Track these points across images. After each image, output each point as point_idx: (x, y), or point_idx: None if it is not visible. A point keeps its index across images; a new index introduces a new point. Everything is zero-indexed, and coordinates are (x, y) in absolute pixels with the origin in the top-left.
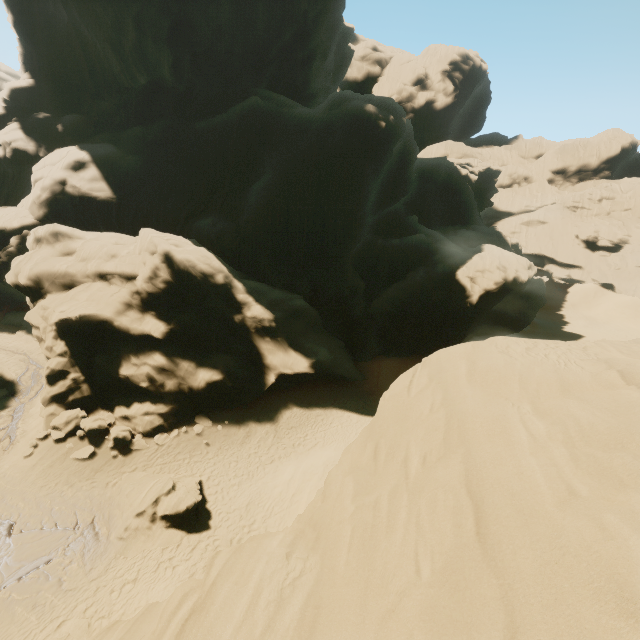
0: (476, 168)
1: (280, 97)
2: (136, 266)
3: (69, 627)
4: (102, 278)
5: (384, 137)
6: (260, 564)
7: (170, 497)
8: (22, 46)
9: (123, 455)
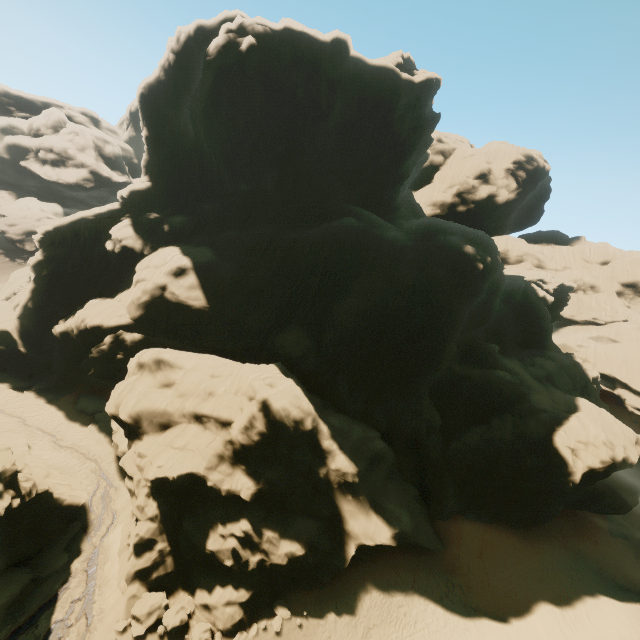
0: (550, 285)
1: (371, 216)
2: (233, 411)
3: None
4: (197, 419)
5: (480, 278)
6: None
7: None
8: (148, 154)
9: None
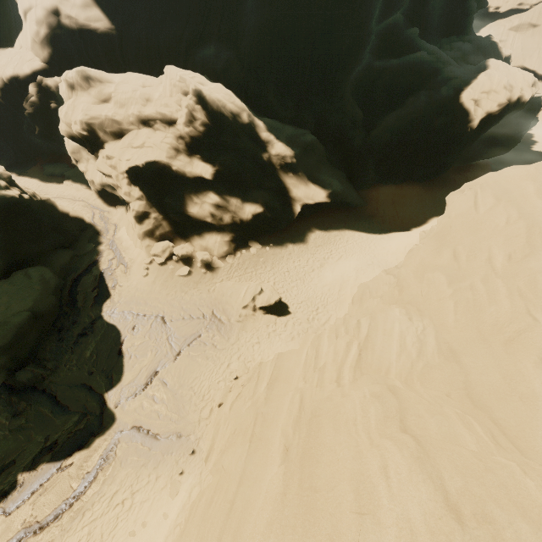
0: None
1: None
2: (173, 110)
3: (234, 366)
4: (145, 125)
5: None
6: (396, 324)
7: (262, 296)
8: None
9: (210, 271)
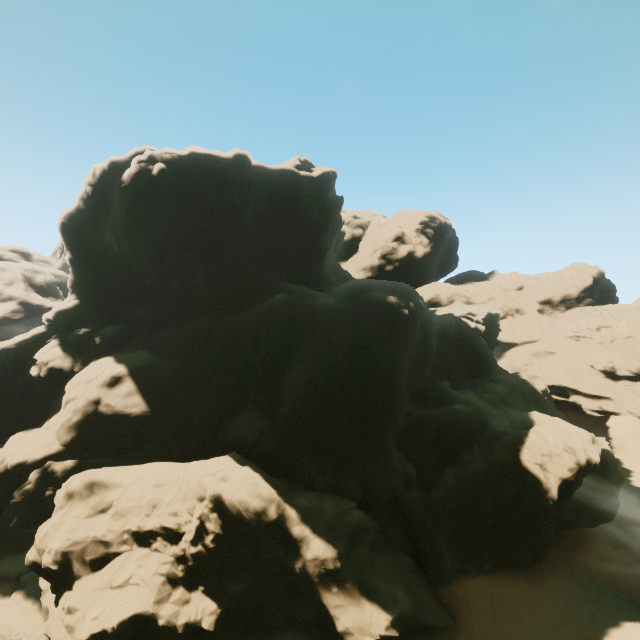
0: (479, 316)
1: (302, 288)
2: (182, 520)
3: None
4: (141, 542)
5: (409, 322)
6: None
7: None
8: (73, 274)
9: None
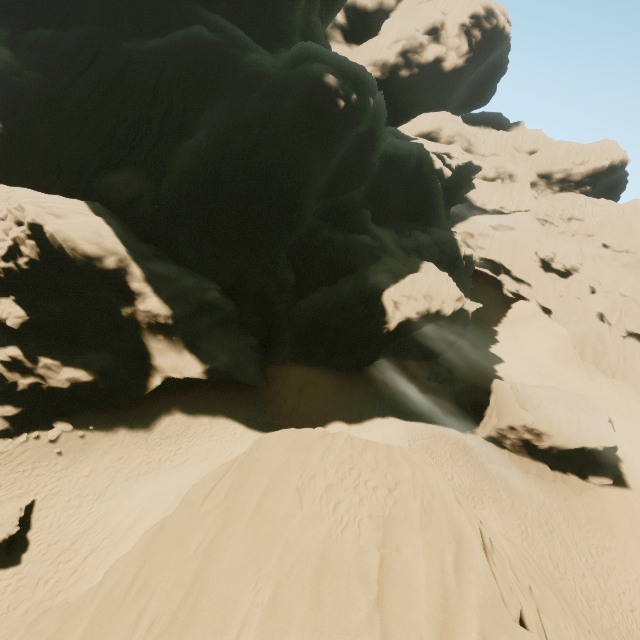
0: (455, 160)
1: (236, 31)
2: None
3: None
4: None
5: (341, 119)
6: None
7: None
8: None
9: None
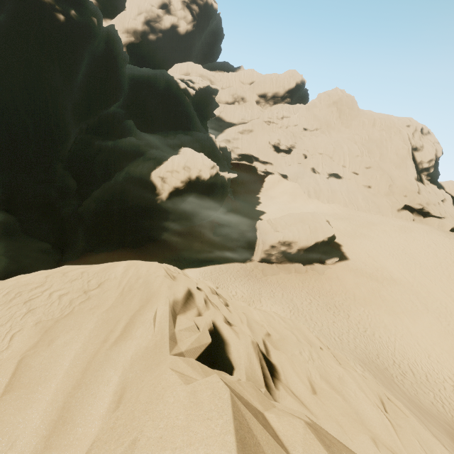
0: (197, 84)
1: None
2: None
3: None
4: None
5: (66, 32)
6: None
7: None
8: None
9: None
